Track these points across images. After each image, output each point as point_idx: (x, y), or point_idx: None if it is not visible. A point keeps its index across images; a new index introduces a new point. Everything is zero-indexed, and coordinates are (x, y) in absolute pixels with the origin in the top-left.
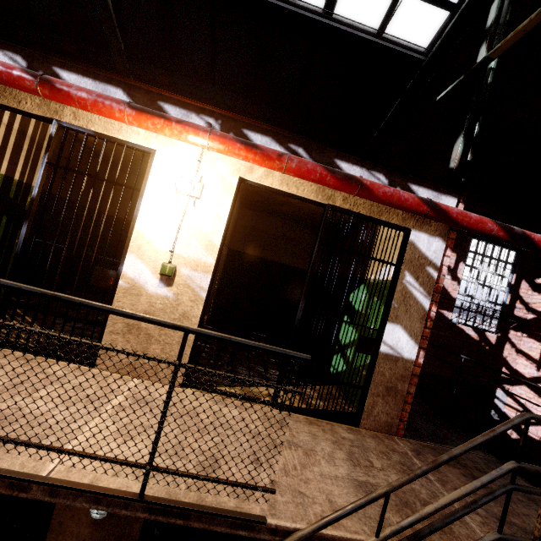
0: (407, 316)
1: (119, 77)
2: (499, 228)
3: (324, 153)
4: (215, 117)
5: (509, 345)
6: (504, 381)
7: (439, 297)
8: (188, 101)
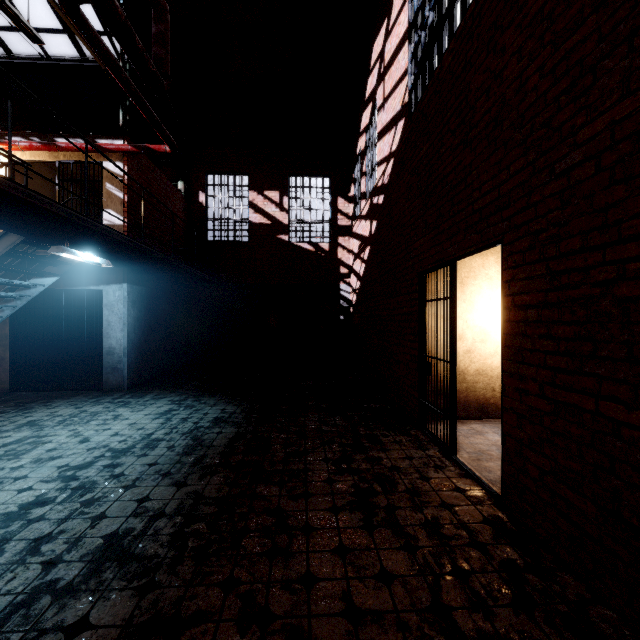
0: (113, 204)
1: None
2: (131, 147)
3: (48, 137)
4: None
5: (341, 248)
6: (344, 277)
7: (127, 191)
8: None
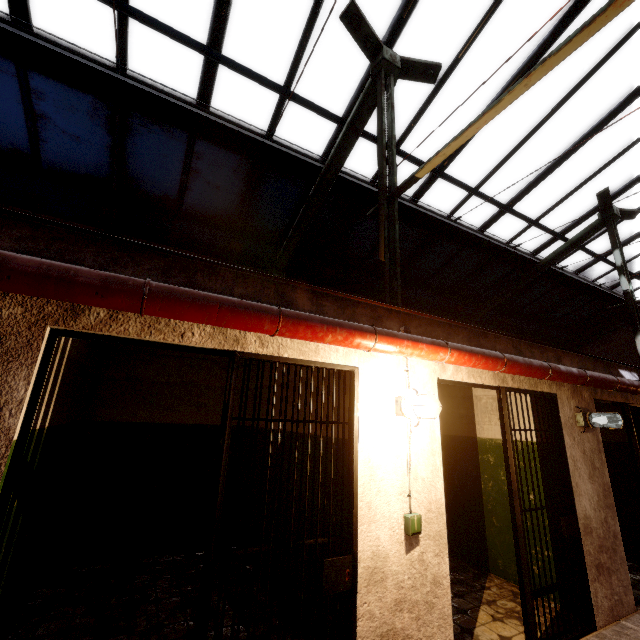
0: None
1: None
2: None
3: None
4: None
5: None
6: None
7: None
8: None
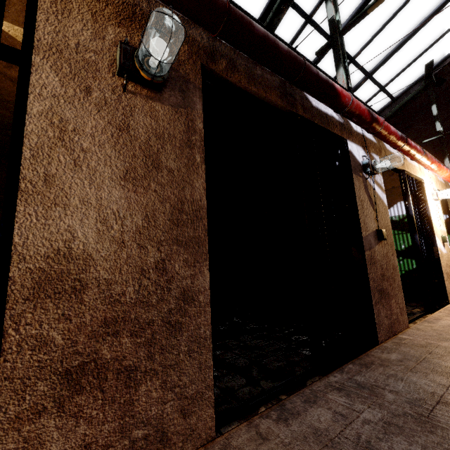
0: None
1: None
2: None
3: None
4: None
5: None
6: None
7: None
8: None
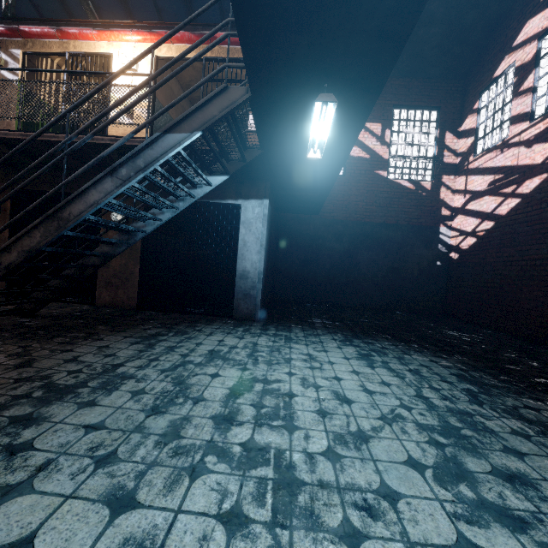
0: None
1: (90, 22)
2: None
3: (196, 30)
4: (138, 28)
5: (444, 188)
6: (445, 219)
7: None
8: (123, 24)
